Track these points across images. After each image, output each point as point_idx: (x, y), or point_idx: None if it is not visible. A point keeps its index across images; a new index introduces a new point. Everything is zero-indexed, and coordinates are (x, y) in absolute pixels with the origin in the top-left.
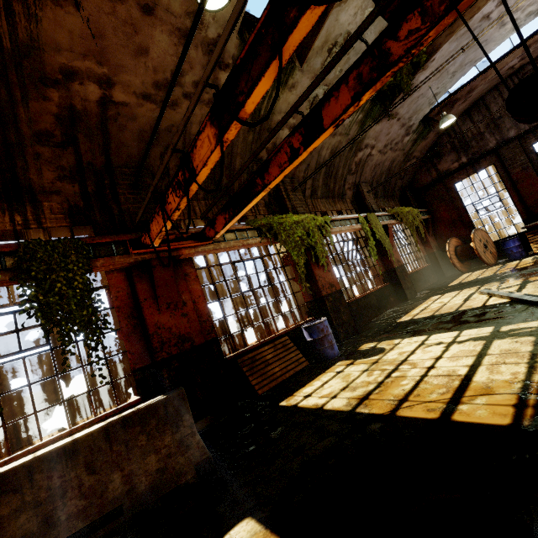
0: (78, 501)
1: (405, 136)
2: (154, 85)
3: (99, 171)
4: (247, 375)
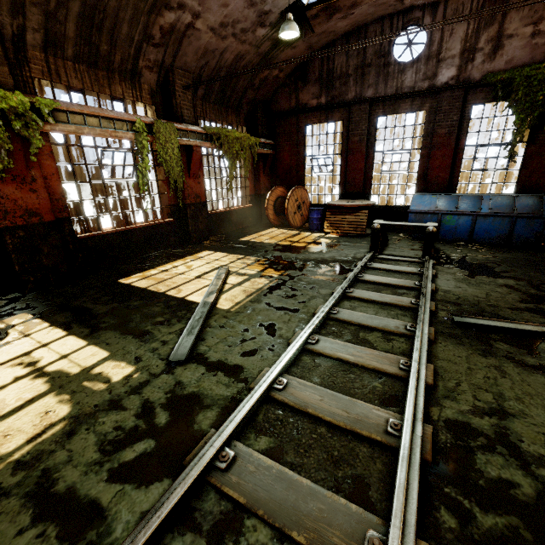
0: None
1: (259, 26)
2: None
3: None
4: None
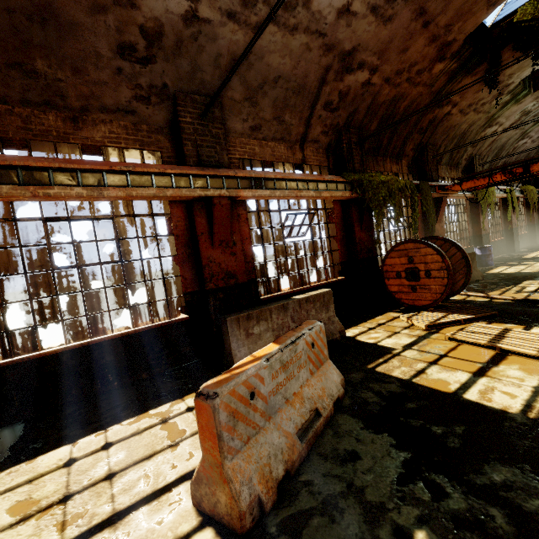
0: None
1: None
2: (468, 105)
3: (422, 147)
4: None
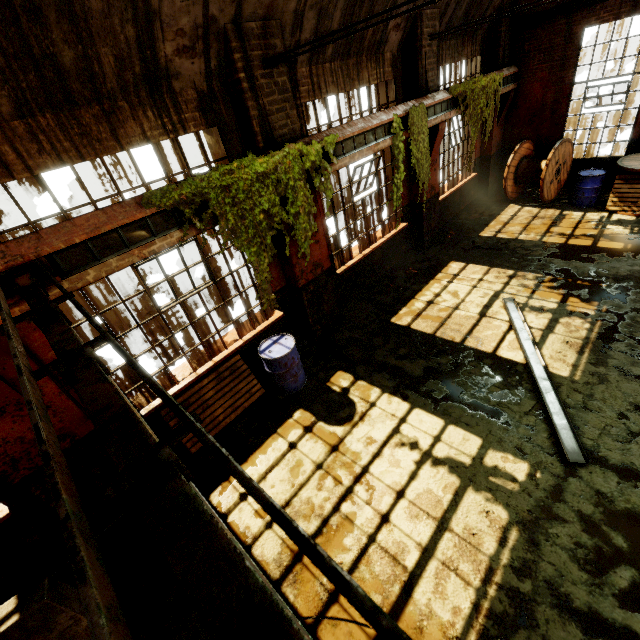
0: None
1: None
2: None
3: None
4: None
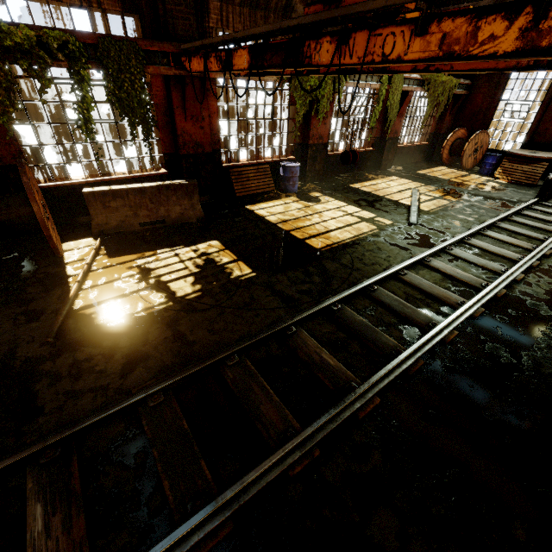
0: (147, 212)
1: None
2: None
3: None
4: (233, 182)
